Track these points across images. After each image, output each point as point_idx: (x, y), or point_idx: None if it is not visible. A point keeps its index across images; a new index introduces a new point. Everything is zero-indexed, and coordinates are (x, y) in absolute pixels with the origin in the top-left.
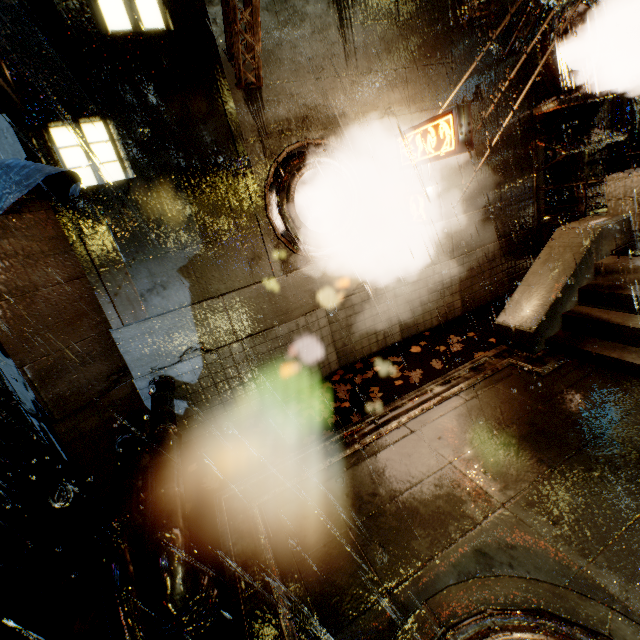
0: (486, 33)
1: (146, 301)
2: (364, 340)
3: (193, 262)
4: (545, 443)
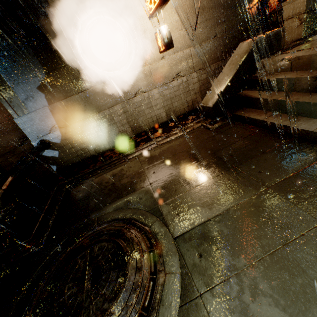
0: None
1: (26, 104)
2: (145, 121)
3: (43, 83)
4: (186, 159)
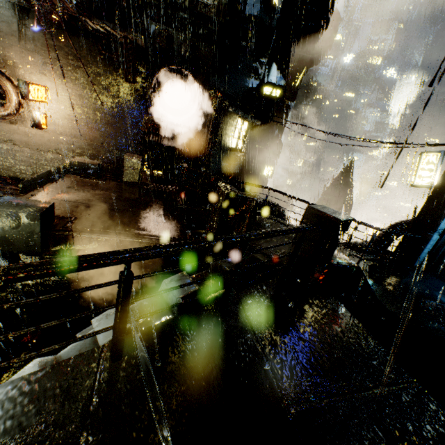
0: (116, 66)
1: None
2: (5, 167)
3: None
4: None
